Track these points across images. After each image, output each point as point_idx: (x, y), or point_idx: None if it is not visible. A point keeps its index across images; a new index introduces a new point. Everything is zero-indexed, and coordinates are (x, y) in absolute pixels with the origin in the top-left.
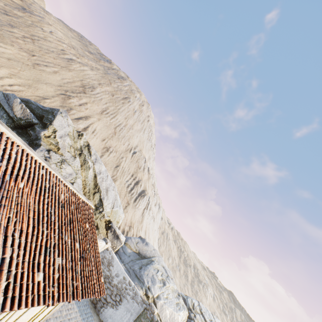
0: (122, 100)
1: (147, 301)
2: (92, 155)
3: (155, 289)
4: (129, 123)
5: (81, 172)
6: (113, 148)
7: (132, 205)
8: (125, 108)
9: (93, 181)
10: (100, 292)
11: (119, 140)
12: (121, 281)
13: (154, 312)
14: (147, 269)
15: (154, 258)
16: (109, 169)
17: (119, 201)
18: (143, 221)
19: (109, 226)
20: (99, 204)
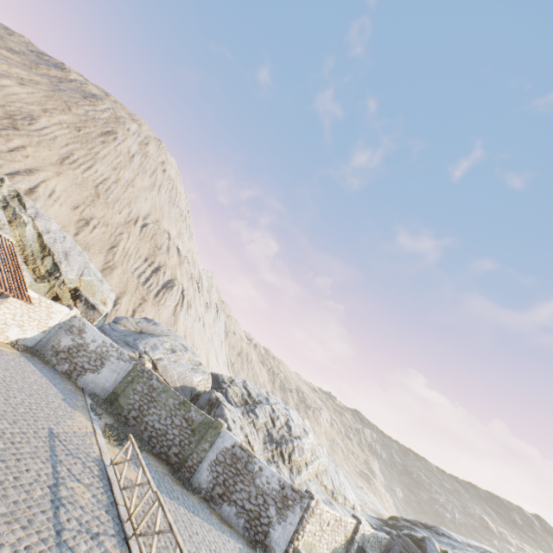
0: (100, 137)
1: (138, 359)
2: (29, 208)
3: (156, 353)
4: (123, 177)
5: (13, 230)
6: (100, 219)
7: (151, 301)
8: (110, 151)
9: (39, 243)
10: (23, 298)
11: (109, 207)
12: (100, 346)
13: (146, 363)
14: (146, 339)
15: (167, 337)
16: (98, 252)
17: (100, 274)
18: (178, 323)
19: (78, 295)
20: (54, 269)
